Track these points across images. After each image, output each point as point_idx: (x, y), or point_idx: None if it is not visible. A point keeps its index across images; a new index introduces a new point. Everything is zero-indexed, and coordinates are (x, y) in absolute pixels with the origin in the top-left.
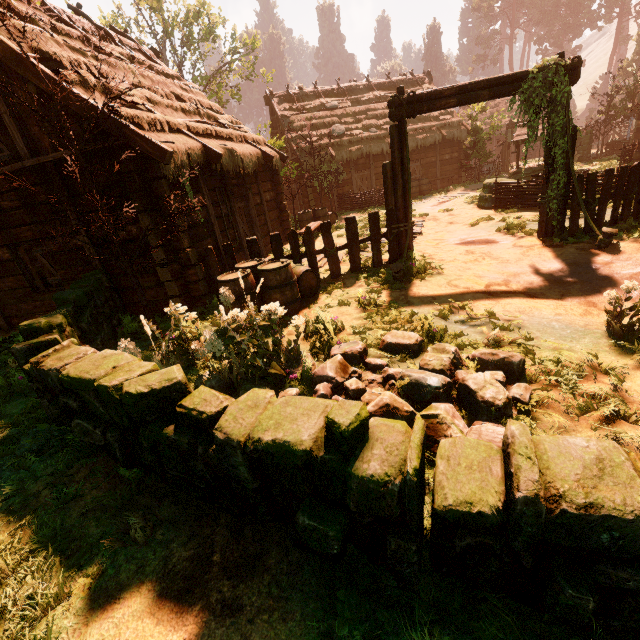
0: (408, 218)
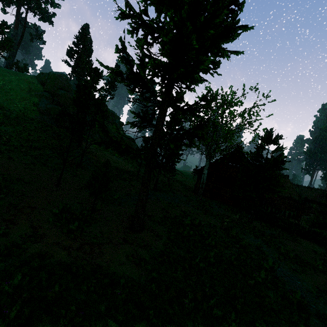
0: (300, 218)
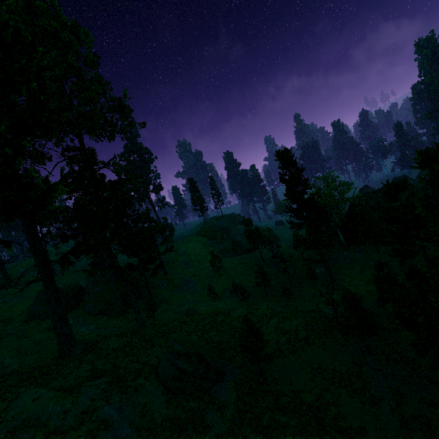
0: None
